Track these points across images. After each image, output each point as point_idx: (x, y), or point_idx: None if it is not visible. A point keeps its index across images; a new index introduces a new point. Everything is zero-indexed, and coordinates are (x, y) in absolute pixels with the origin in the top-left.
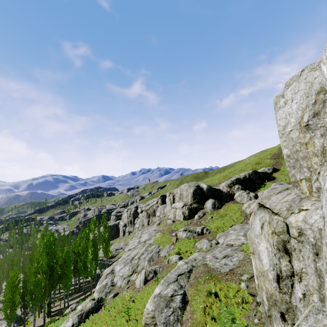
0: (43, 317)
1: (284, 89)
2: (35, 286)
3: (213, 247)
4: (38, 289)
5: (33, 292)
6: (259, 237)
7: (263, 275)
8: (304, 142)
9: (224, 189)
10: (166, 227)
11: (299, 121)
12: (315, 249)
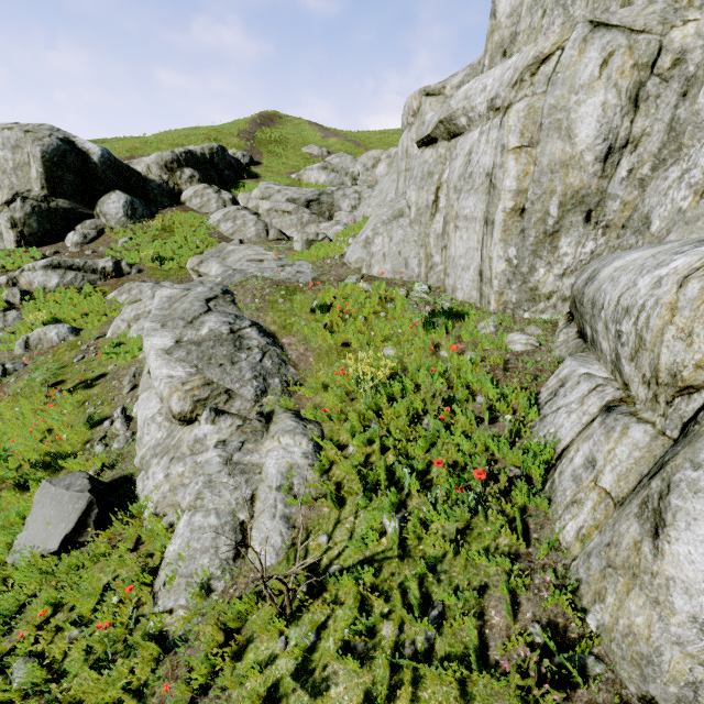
0: None
1: None
2: None
3: None
4: None
5: None
6: (588, 89)
7: (568, 165)
8: None
9: (153, 175)
10: None
11: None
12: (686, 87)
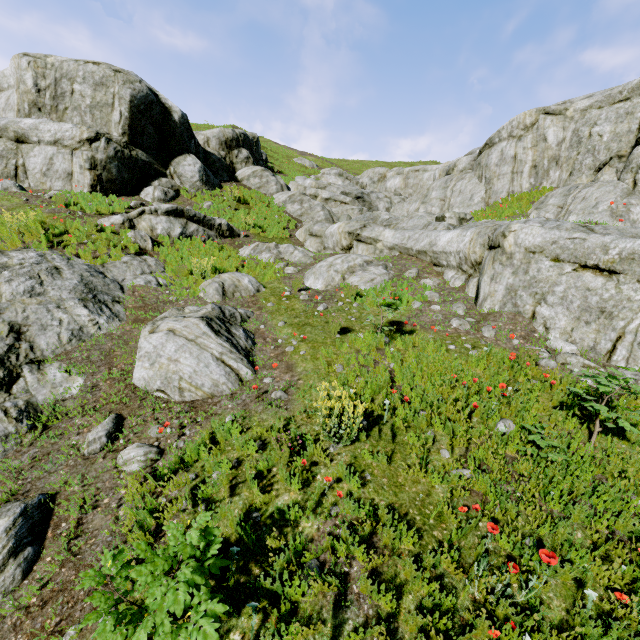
0: None
1: None
2: None
3: (320, 256)
4: None
5: None
6: None
7: None
8: None
9: (210, 149)
10: None
11: None
12: None
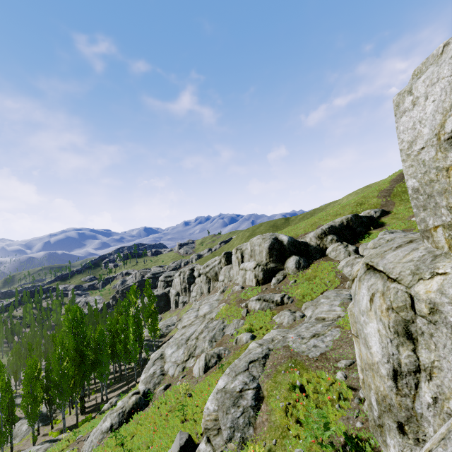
0: (75, 414)
1: (413, 80)
2: (61, 377)
3: (298, 321)
4: (65, 381)
5: (59, 384)
6: (367, 315)
7: (372, 369)
8: (445, 167)
9: (312, 242)
10: (232, 295)
11: (437, 132)
12: None
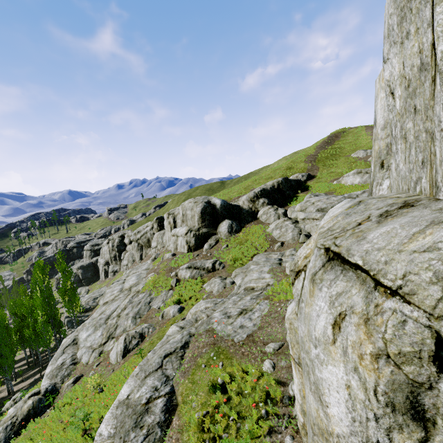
0: None
1: None
2: None
3: (228, 288)
4: None
5: None
6: (325, 349)
7: (327, 439)
8: None
9: (245, 205)
10: (162, 264)
11: None
12: None
